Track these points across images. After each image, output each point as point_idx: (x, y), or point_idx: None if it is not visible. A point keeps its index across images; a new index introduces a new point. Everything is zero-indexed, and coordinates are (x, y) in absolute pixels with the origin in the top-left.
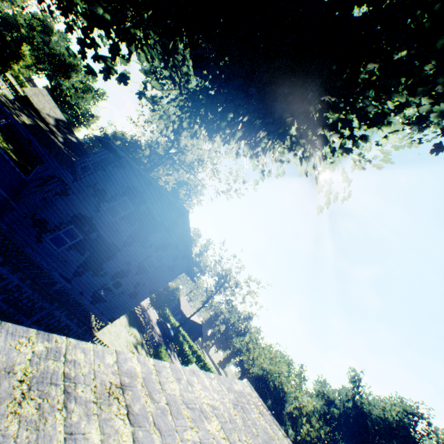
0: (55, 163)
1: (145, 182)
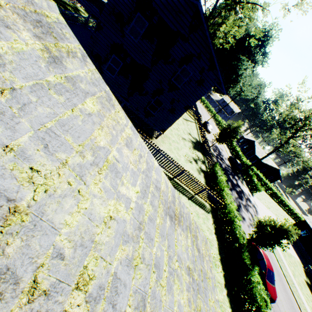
0: (85, 2)
1: None
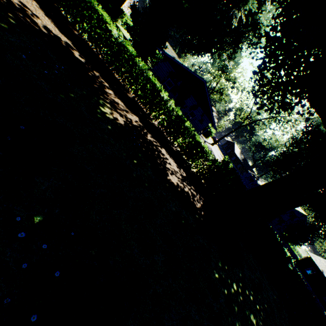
0: None
1: (295, 210)
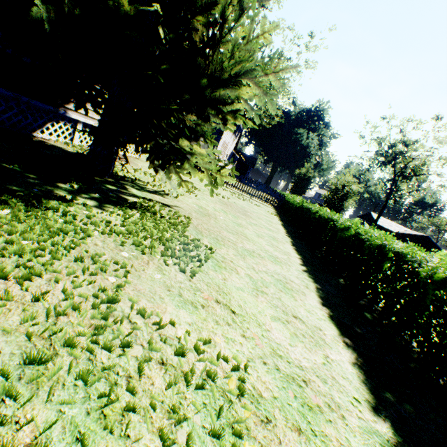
0: None
1: None
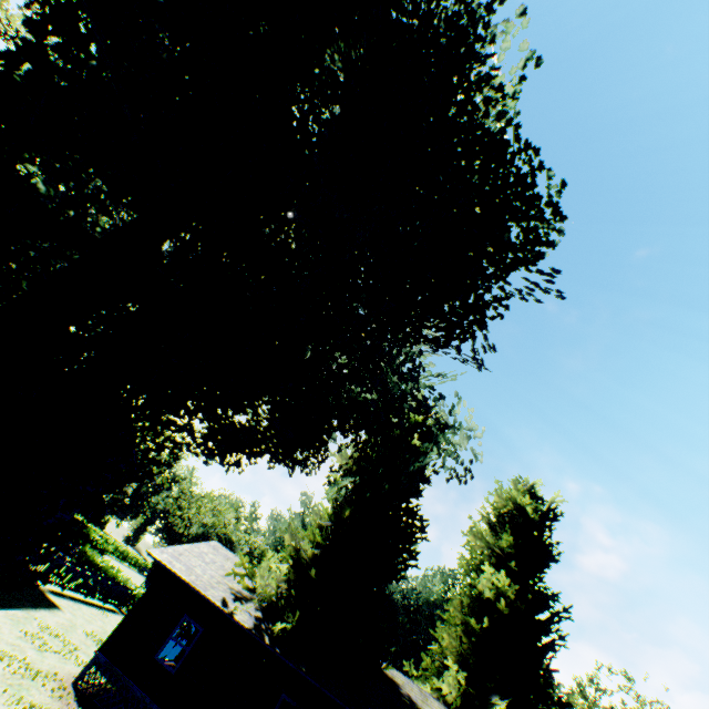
0: None
1: None
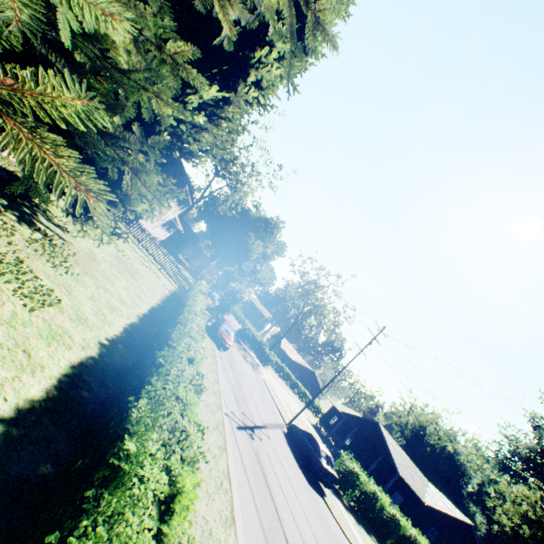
0: None
1: None
